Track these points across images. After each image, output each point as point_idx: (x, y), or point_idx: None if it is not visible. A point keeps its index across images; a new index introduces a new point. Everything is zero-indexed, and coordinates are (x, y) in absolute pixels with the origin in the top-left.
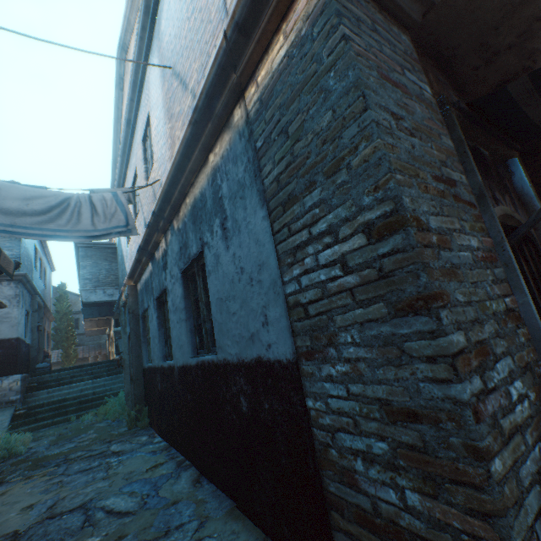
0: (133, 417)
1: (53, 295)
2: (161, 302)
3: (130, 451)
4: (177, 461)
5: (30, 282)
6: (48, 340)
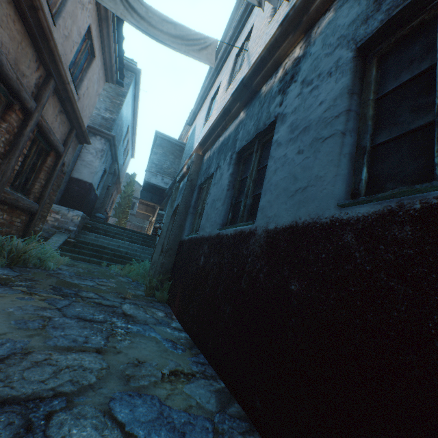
0: (153, 285)
1: (126, 180)
2: (241, 158)
3: (142, 323)
4: (214, 388)
5: (115, 147)
6: (111, 205)
